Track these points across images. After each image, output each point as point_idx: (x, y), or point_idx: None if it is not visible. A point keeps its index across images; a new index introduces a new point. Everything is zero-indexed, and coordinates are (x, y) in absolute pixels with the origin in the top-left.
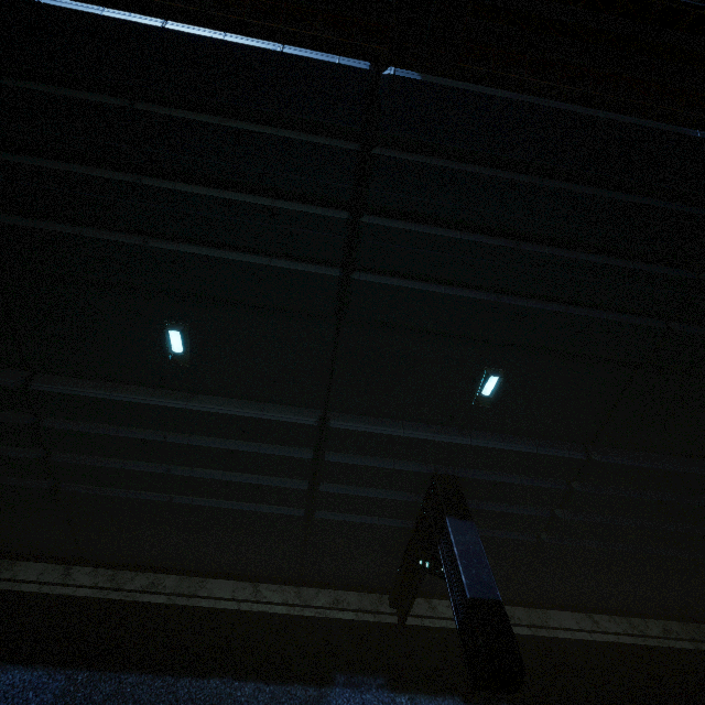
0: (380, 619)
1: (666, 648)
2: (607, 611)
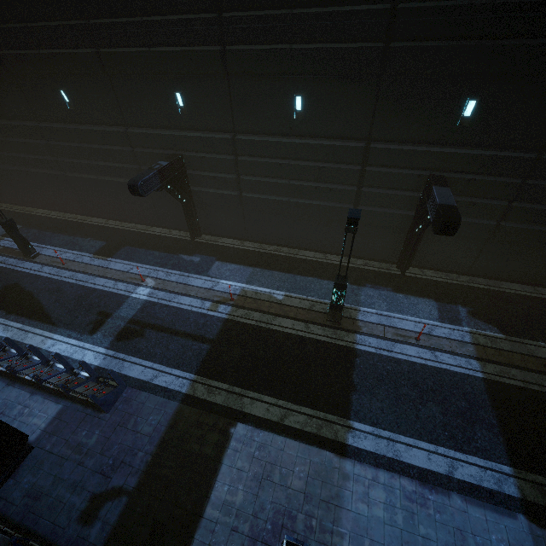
0: (391, 272)
1: None
2: None
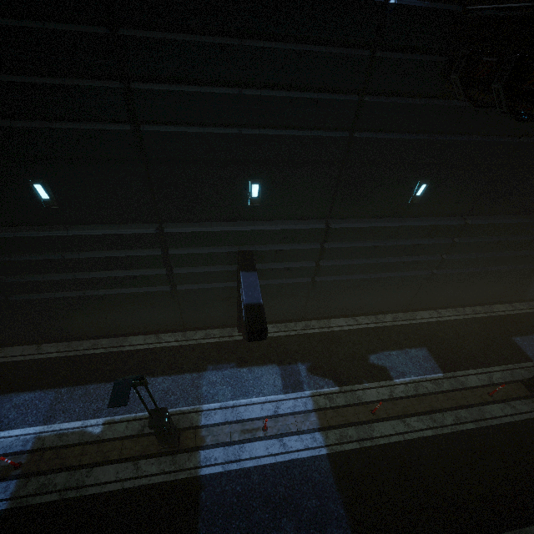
0: (233, 339)
1: (393, 325)
2: (364, 314)
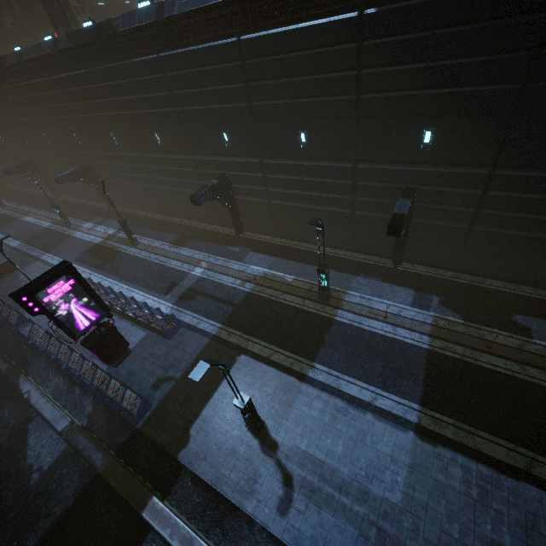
0: (385, 265)
1: None
2: (533, 286)
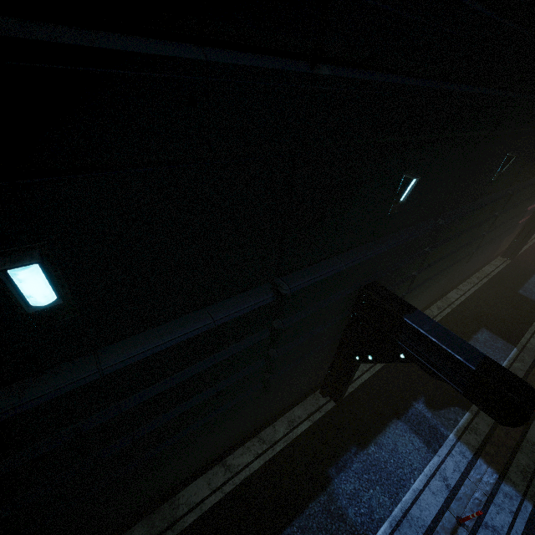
0: (325, 411)
1: (444, 317)
2: None
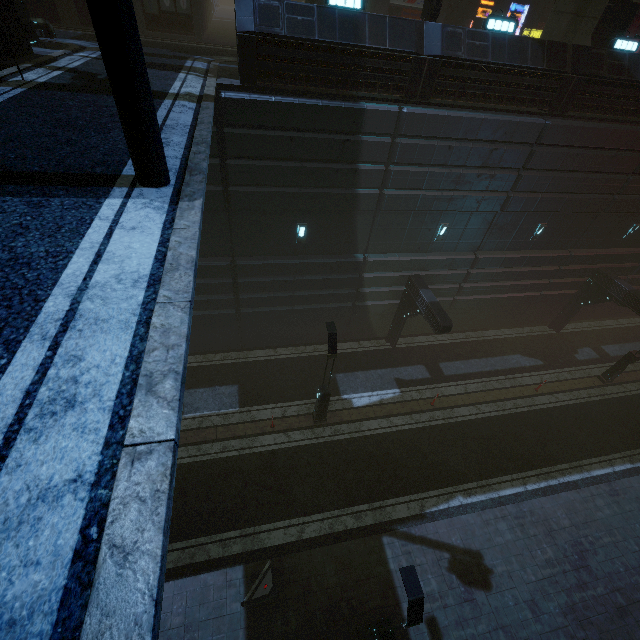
0: None
1: (218, 364)
2: (194, 354)
